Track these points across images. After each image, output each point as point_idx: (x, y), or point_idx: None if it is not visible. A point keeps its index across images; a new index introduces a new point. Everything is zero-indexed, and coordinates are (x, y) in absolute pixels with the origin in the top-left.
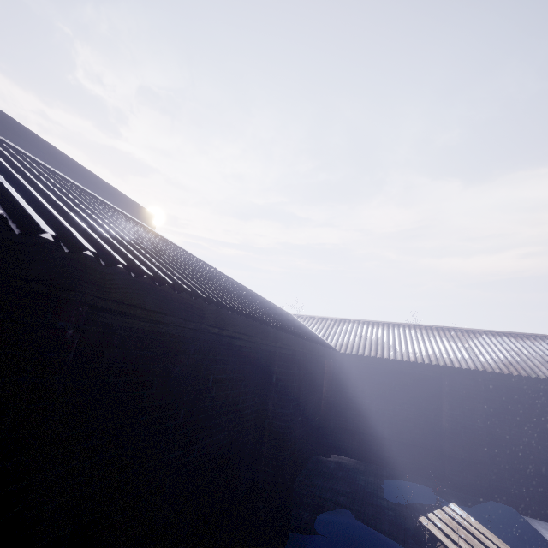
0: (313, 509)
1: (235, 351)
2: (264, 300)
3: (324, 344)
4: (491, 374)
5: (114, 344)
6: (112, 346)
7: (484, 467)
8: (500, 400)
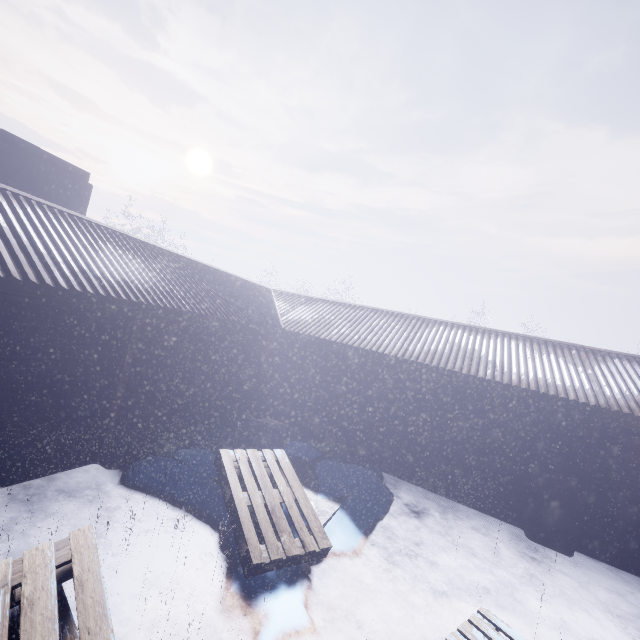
0: (187, 444)
1: (58, 308)
2: (208, 271)
3: (241, 318)
4: (407, 361)
5: None
6: None
7: (376, 439)
8: (413, 386)
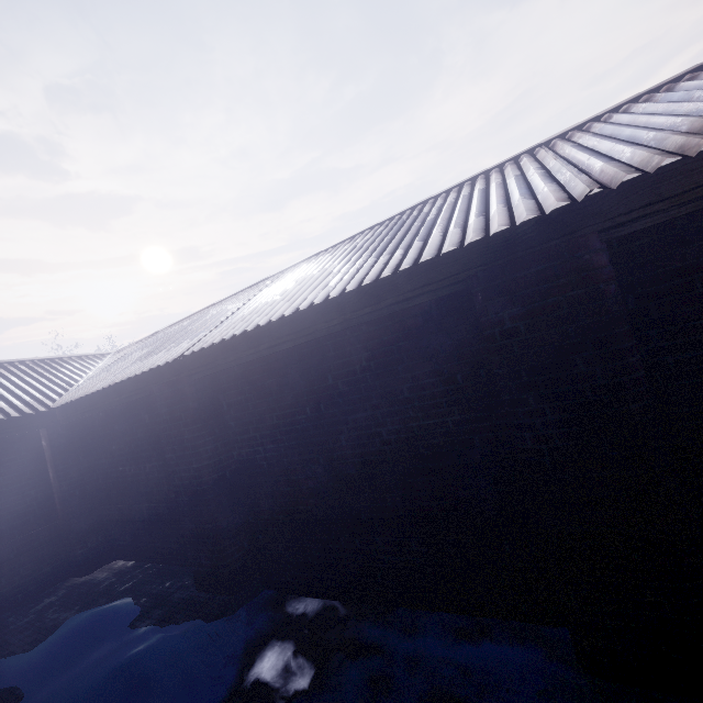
0: None
1: None
2: None
3: None
4: (194, 360)
5: None
6: None
7: (214, 542)
8: (243, 399)
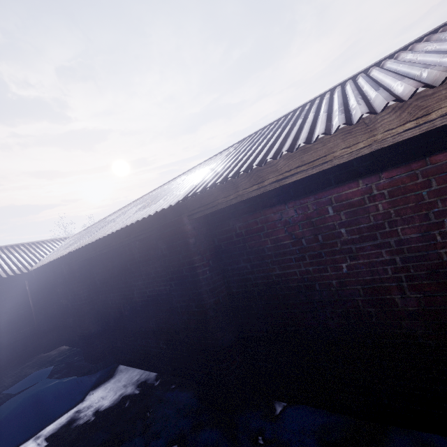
0: None
1: None
2: None
3: None
4: (76, 253)
5: None
6: None
7: (88, 339)
8: (101, 271)
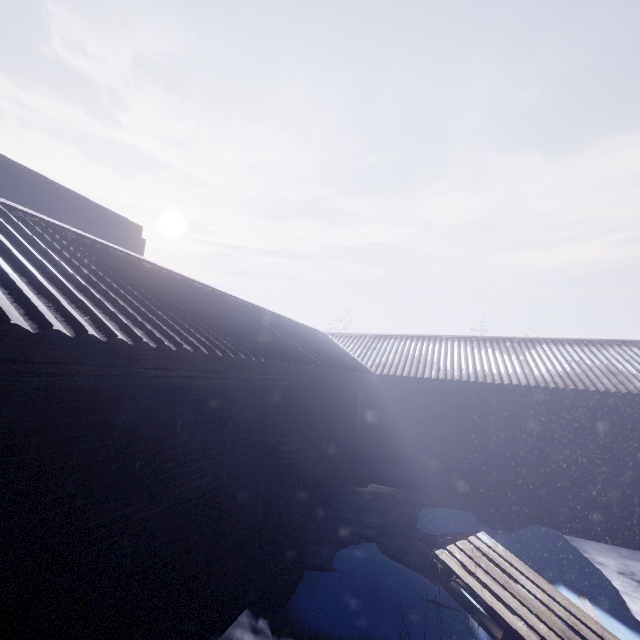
0: (335, 545)
1: (214, 388)
2: (283, 320)
3: (350, 367)
4: (545, 389)
5: (16, 401)
6: (13, 403)
7: (532, 490)
8: (554, 417)
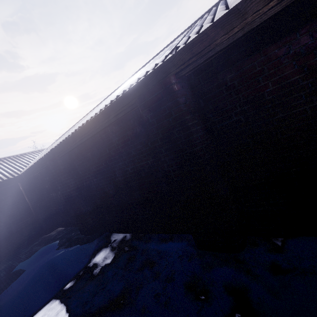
0: None
1: None
2: None
3: None
4: (58, 149)
5: None
6: None
7: (81, 217)
8: (82, 162)
